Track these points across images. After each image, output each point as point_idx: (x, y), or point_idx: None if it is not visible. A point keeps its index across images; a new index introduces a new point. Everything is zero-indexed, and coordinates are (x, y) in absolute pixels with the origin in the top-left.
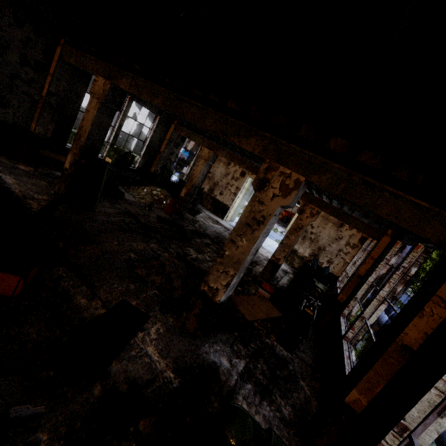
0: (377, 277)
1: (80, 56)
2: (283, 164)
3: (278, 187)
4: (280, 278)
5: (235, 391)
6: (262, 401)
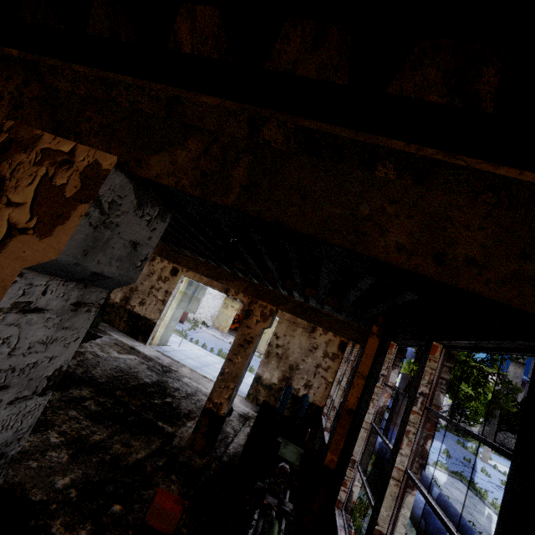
0: (377, 411)
1: None
2: (70, 137)
3: (28, 199)
4: (233, 435)
5: None
6: None
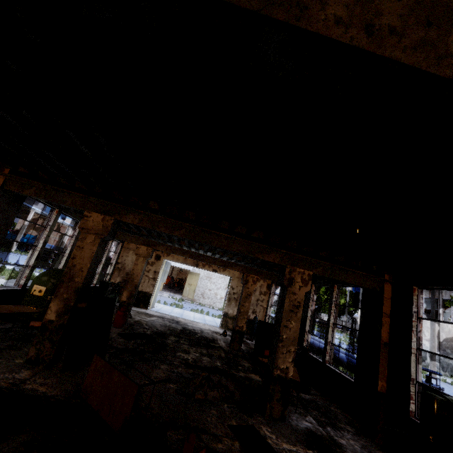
0: (311, 311)
1: (49, 189)
2: (295, 266)
3: (300, 281)
4: None
5: (331, 436)
6: (340, 431)
